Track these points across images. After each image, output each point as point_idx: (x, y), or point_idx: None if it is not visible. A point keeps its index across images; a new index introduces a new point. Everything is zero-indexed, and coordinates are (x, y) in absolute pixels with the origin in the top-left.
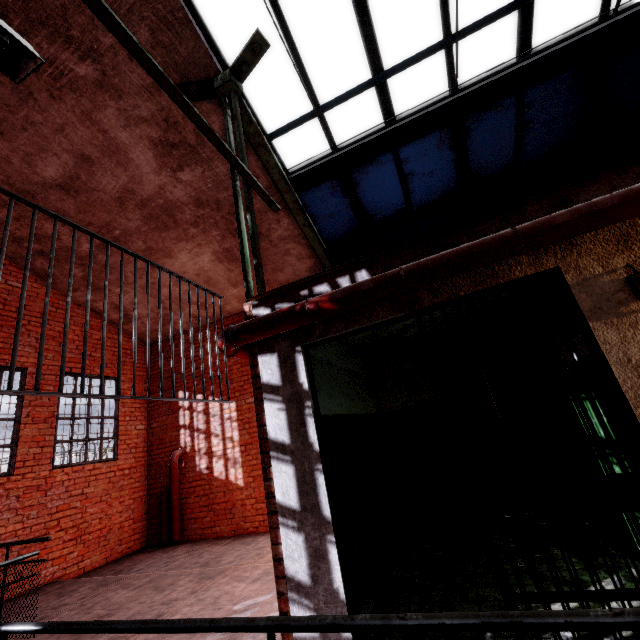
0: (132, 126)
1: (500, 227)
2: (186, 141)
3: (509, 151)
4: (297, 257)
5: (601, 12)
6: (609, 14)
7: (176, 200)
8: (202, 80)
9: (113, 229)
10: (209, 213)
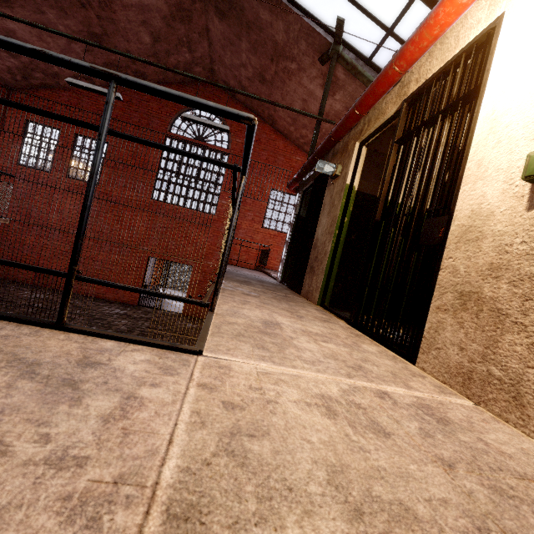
0: (312, 81)
1: None
2: (332, 80)
3: None
4: None
5: None
6: None
7: (338, 110)
8: (327, 51)
9: (322, 129)
10: None
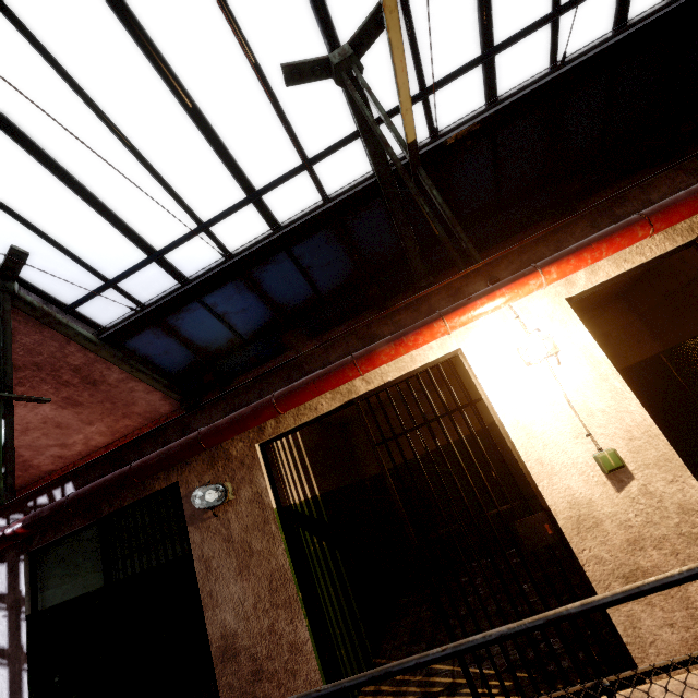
0: None
1: (152, 447)
2: None
3: (305, 287)
4: (145, 391)
5: (321, 197)
6: (333, 194)
7: None
8: None
9: None
10: (31, 373)
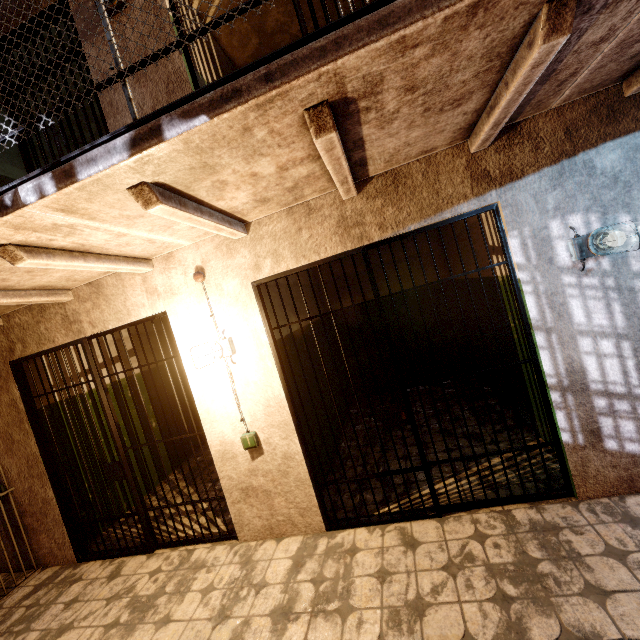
0: None
1: None
2: None
3: None
4: None
5: None
6: None
7: None
8: None
9: None
10: None
